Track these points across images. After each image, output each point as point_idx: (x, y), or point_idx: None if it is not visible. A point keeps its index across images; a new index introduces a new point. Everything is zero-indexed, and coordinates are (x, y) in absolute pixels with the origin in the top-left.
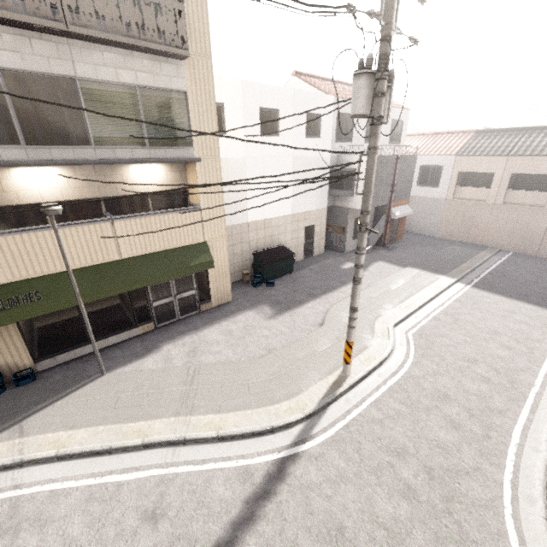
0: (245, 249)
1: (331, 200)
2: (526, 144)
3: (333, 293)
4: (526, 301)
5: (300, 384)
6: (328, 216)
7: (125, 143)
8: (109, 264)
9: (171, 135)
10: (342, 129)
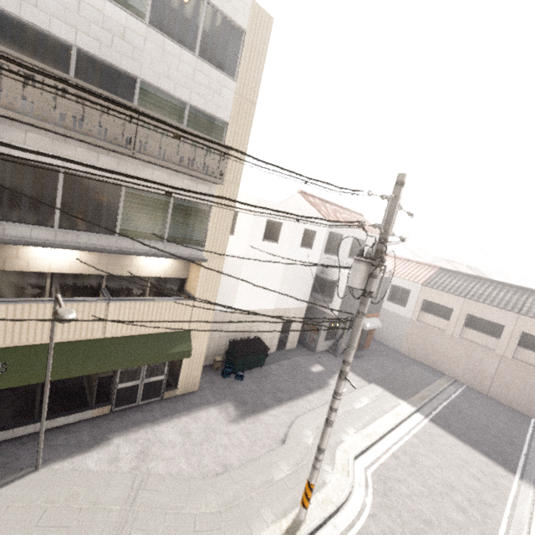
0: (223, 335)
1: (311, 300)
2: (479, 291)
3: (299, 401)
4: (479, 450)
5: (251, 524)
6: (306, 313)
7: (146, 237)
8: (90, 341)
9: (188, 236)
10: (331, 244)
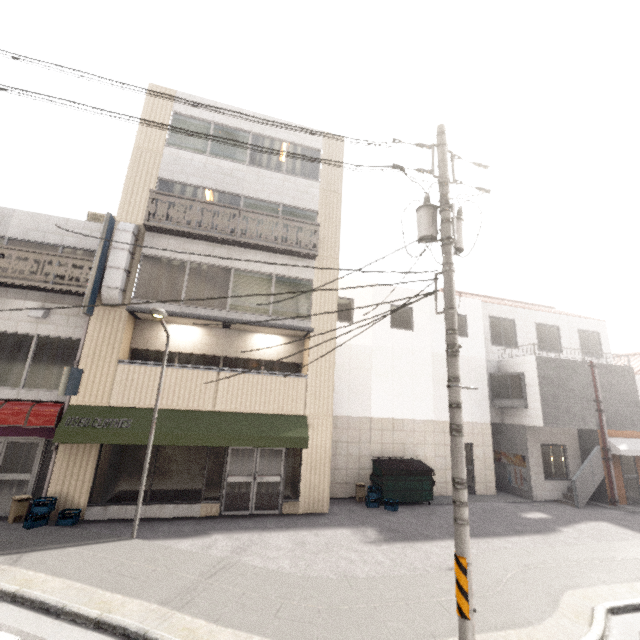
0: (364, 453)
1: (497, 415)
2: None
3: (493, 539)
4: None
5: (366, 632)
6: (498, 439)
7: (253, 311)
8: (201, 413)
9: (293, 310)
10: (499, 333)
